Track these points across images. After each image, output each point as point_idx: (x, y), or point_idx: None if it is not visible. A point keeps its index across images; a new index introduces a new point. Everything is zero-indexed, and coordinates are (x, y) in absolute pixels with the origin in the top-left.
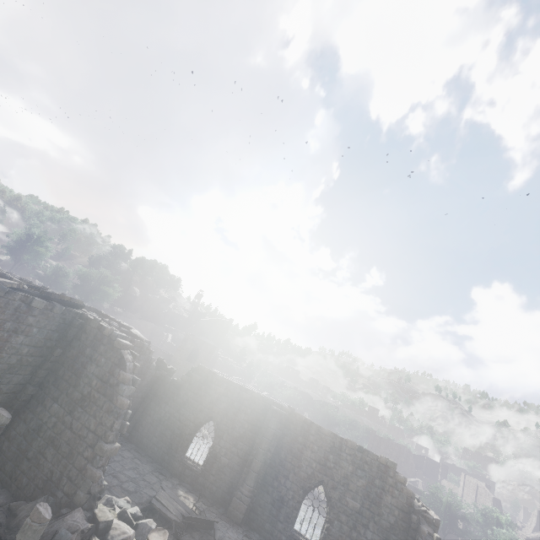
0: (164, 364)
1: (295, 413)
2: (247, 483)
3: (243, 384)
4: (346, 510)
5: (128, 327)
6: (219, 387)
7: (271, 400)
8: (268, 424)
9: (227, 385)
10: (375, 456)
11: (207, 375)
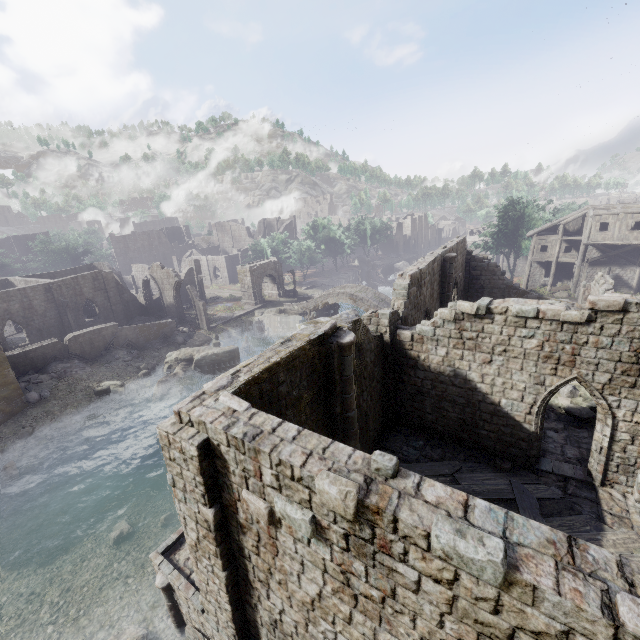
0: (396, 315)
1: (450, 248)
2: None
3: (2, 292)
4: (459, 281)
5: (333, 329)
6: (426, 279)
7: (444, 252)
8: (451, 272)
9: (428, 270)
10: (463, 240)
11: (418, 277)
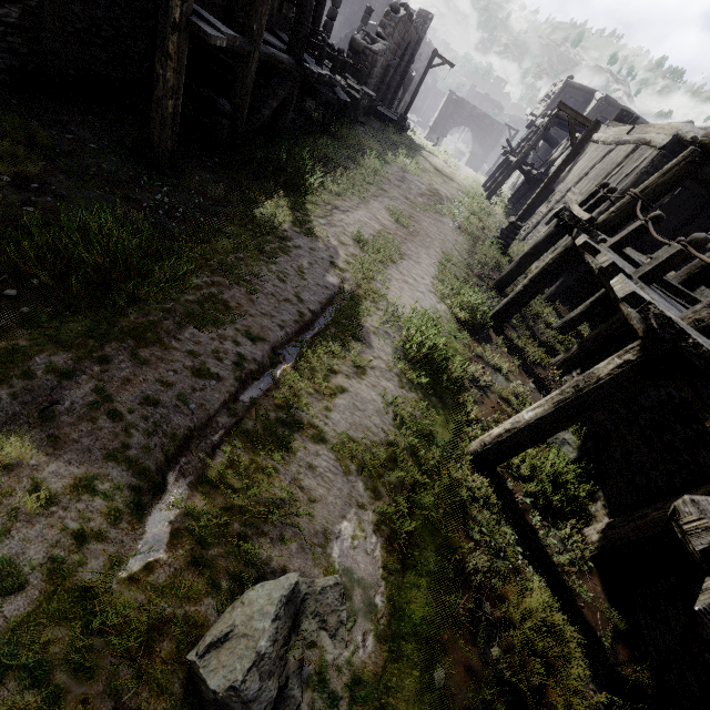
0: None
1: None
2: (334, 28)
3: None
4: None
5: None
6: None
7: None
8: None
9: None
10: (412, 11)
11: None
